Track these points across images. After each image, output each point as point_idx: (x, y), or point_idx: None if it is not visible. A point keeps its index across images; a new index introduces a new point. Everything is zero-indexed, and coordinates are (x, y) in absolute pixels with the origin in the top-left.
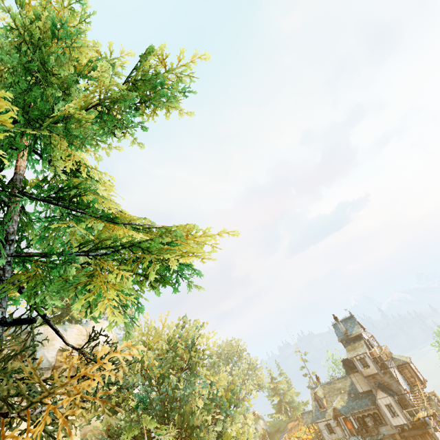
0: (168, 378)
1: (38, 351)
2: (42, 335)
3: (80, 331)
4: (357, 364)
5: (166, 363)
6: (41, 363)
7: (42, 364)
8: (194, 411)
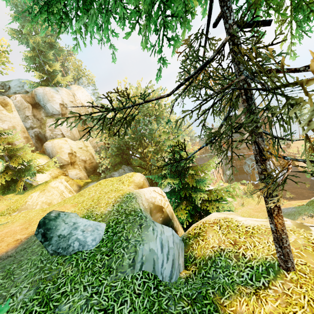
0: (143, 120)
1: (47, 104)
2: (43, 94)
3: (67, 92)
4: (241, 117)
5: (143, 111)
6: (53, 111)
7: (54, 112)
8: (160, 135)
